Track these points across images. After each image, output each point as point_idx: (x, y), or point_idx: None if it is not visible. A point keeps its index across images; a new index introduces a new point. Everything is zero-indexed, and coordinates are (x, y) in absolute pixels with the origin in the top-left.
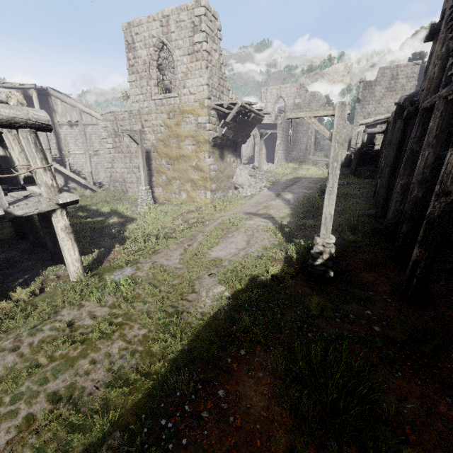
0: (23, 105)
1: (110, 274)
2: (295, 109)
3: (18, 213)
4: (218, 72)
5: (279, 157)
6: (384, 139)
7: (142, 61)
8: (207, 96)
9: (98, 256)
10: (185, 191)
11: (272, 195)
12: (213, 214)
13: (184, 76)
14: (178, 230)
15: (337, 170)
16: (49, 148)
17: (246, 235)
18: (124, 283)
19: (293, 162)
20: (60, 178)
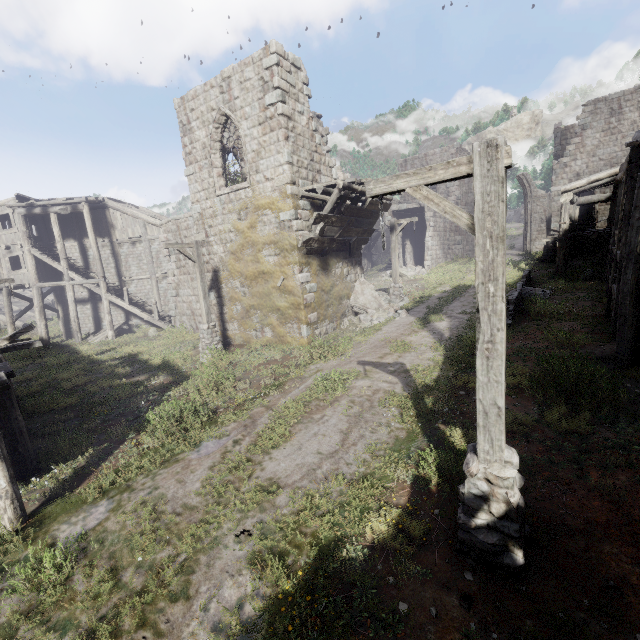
0: None
1: (60, 523)
2: (452, 183)
3: None
4: (308, 143)
5: (433, 256)
6: (613, 211)
7: (201, 146)
8: (290, 180)
9: (88, 462)
10: (270, 326)
11: (414, 322)
12: (306, 365)
13: (256, 155)
14: (235, 403)
15: (499, 300)
16: (103, 276)
17: (347, 415)
18: (50, 564)
19: (456, 261)
20: (120, 314)
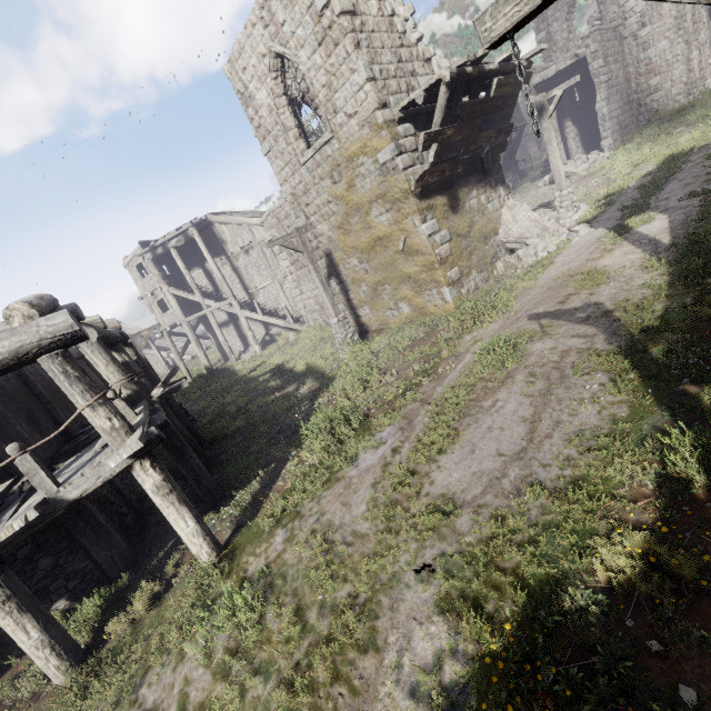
0: (33, 319)
1: (246, 555)
2: None
3: (73, 495)
4: (388, 38)
5: (614, 128)
6: None
7: (267, 111)
8: (377, 103)
9: (261, 485)
10: (405, 300)
11: (604, 237)
12: (459, 337)
13: (327, 91)
14: (385, 401)
15: None
16: (232, 295)
17: (528, 396)
18: (242, 605)
19: (657, 120)
20: (259, 326)
